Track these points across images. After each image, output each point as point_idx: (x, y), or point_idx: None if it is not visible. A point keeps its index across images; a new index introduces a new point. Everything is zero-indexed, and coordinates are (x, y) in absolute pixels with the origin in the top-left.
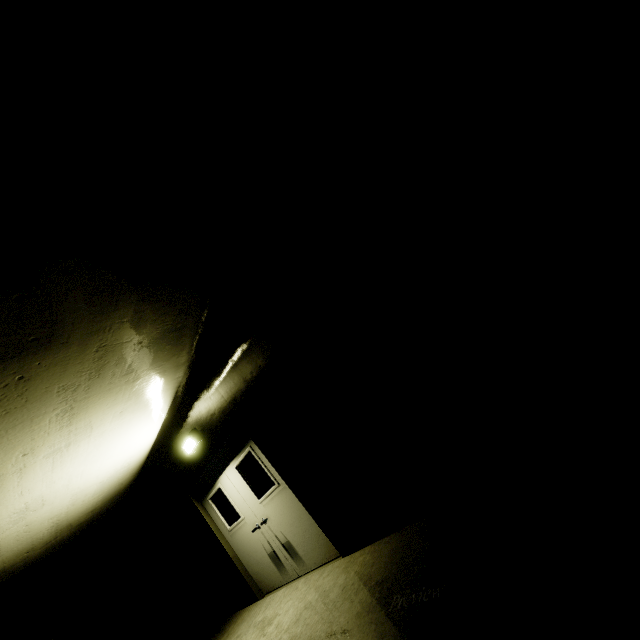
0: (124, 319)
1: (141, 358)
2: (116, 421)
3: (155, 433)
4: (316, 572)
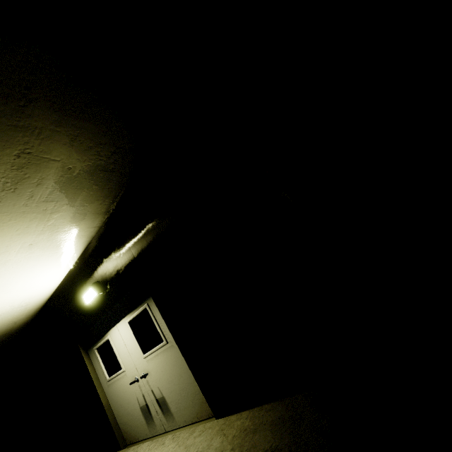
0: (58, 128)
1: (65, 188)
2: (23, 253)
3: (59, 279)
4: (185, 430)
